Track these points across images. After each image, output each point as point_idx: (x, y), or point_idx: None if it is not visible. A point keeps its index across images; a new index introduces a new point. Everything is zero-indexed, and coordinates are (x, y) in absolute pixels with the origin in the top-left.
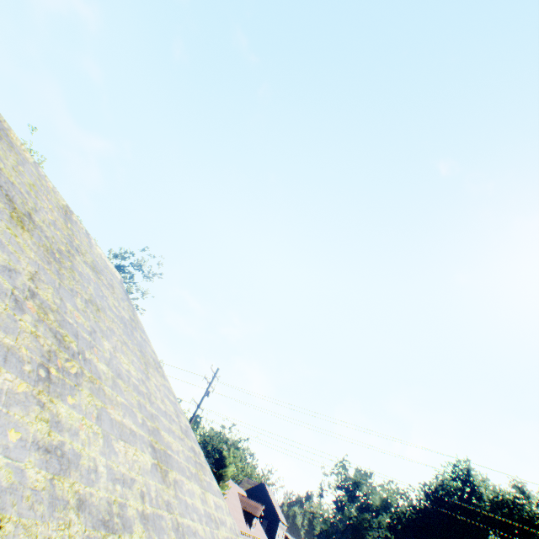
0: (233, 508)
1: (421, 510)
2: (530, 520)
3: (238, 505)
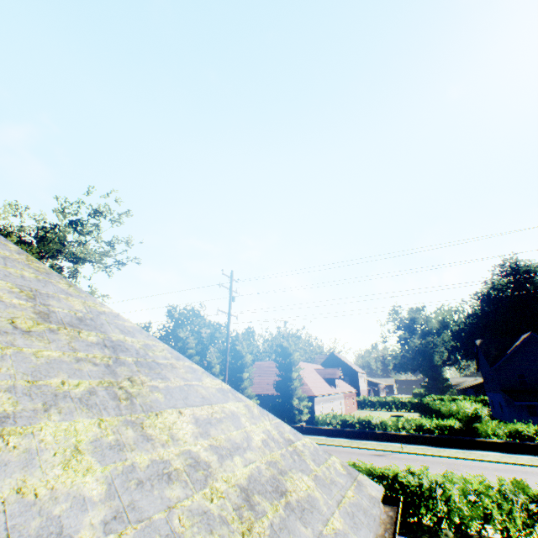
0: (314, 381)
1: (479, 314)
2: None
3: (318, 377)
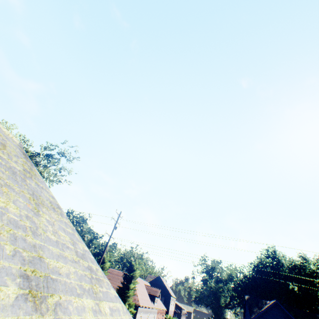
0: (142, 294)
1: (250, 277)
2: (310, 274)
3: (145, 292)
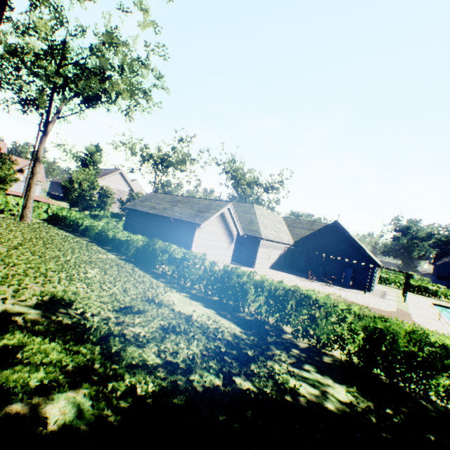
0: None
1: None
2: None
3: None
